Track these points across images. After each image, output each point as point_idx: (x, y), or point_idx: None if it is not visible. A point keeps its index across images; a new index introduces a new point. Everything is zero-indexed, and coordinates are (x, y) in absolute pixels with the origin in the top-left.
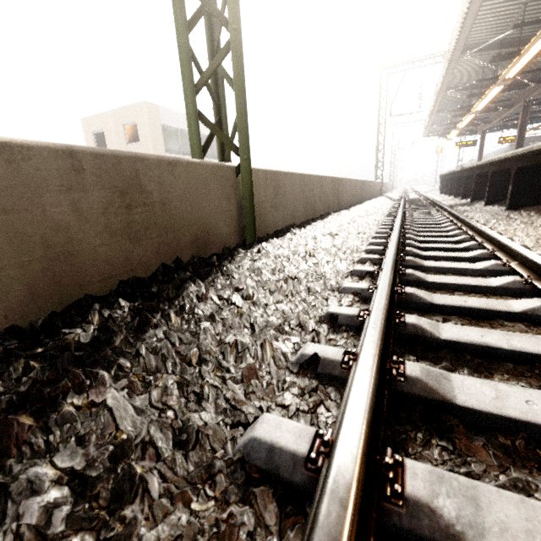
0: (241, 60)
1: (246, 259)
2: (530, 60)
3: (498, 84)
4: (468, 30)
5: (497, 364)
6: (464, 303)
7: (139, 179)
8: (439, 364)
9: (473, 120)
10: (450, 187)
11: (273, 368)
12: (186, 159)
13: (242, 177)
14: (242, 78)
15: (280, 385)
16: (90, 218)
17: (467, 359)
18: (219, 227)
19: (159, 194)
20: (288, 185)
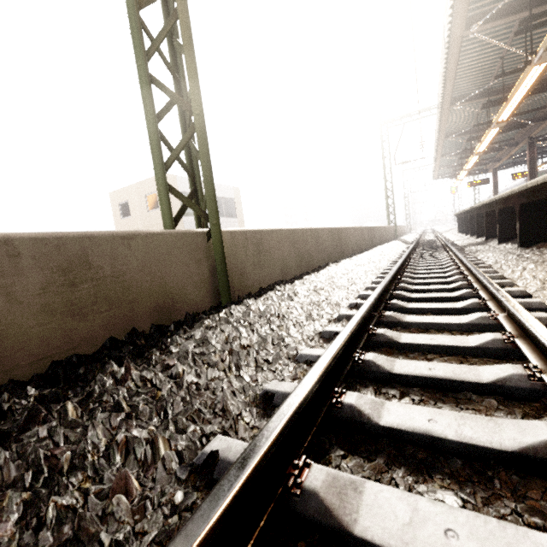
0: (205, 138)
1: (202, 326)
2: (518, 103)
3: (493, 127)
4: (452, 85)
5: (443, 461)
6: (428, 371)
7: (86, 256)
8: (373, 461)
9: (481, 160)
10: (465, 226)
11: (161, 473)
12: (146, 231)
13: (212, 241)
14: (207, 153)
15: (156, 499)
16: (24, 300)
17: (407, 453)
18: (187, 292)
19: (111, 268)
20: (275, 242)
